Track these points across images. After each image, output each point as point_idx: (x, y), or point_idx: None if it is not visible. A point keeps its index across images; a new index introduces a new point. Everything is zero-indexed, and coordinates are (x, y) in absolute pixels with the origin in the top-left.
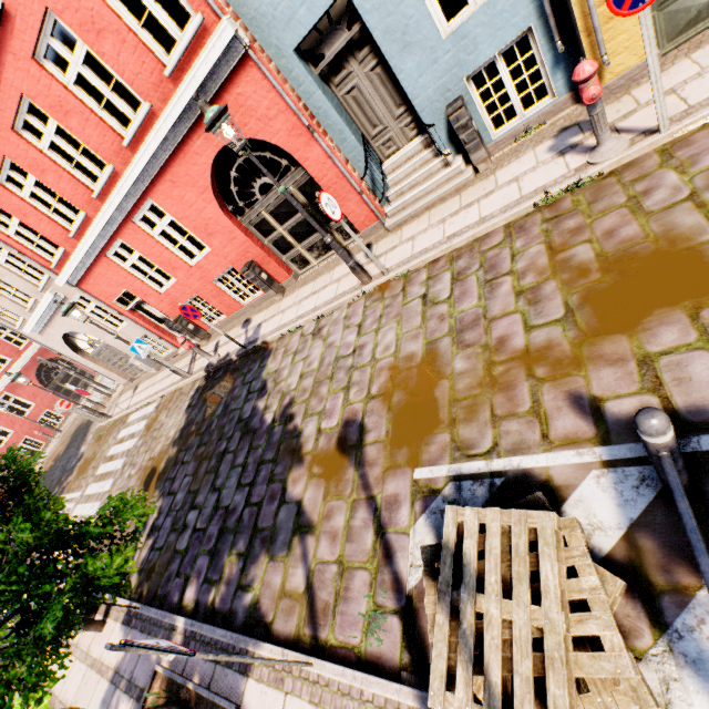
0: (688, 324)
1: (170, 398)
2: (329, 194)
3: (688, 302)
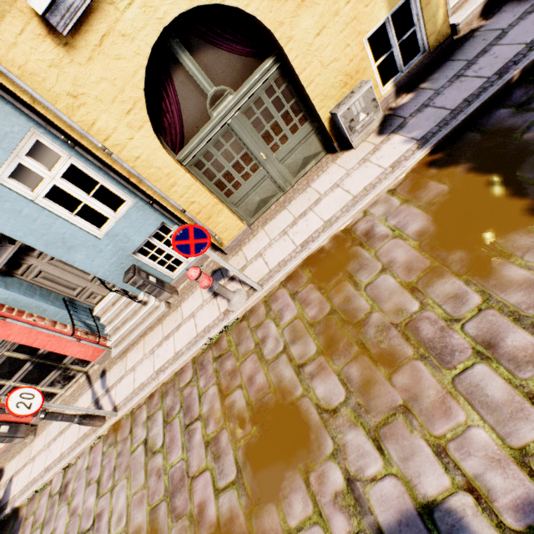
0: (305, 491)
1: None
2: (23, 387)
3: (301, 465)
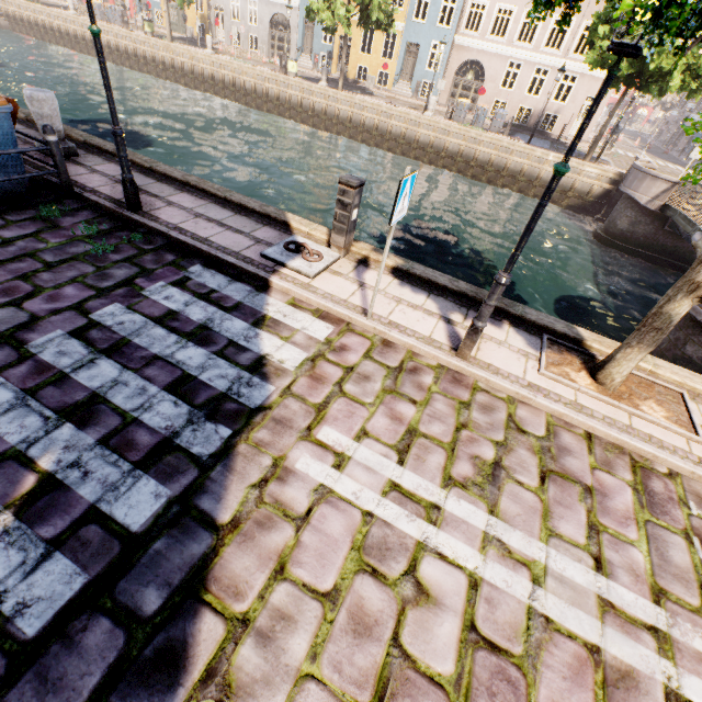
0: None
1: (58, 4)
2: None
3: None
